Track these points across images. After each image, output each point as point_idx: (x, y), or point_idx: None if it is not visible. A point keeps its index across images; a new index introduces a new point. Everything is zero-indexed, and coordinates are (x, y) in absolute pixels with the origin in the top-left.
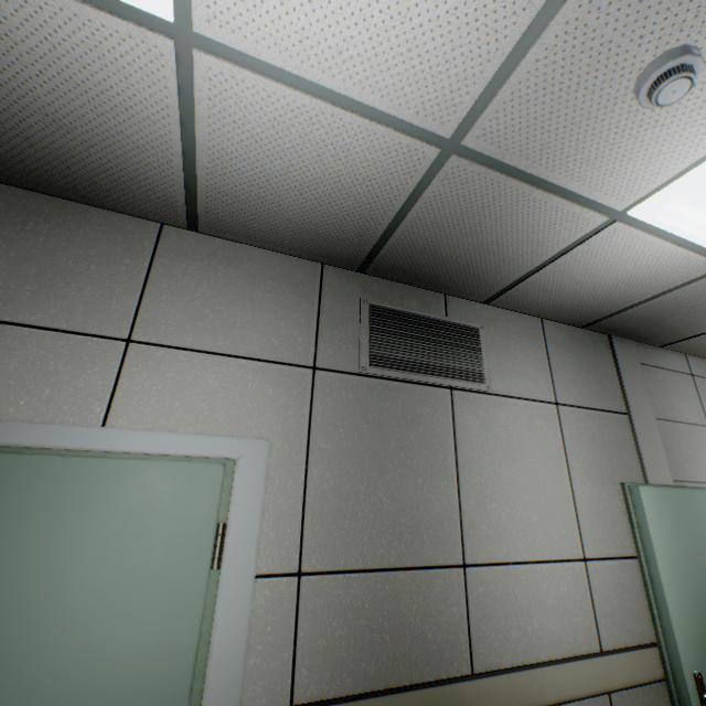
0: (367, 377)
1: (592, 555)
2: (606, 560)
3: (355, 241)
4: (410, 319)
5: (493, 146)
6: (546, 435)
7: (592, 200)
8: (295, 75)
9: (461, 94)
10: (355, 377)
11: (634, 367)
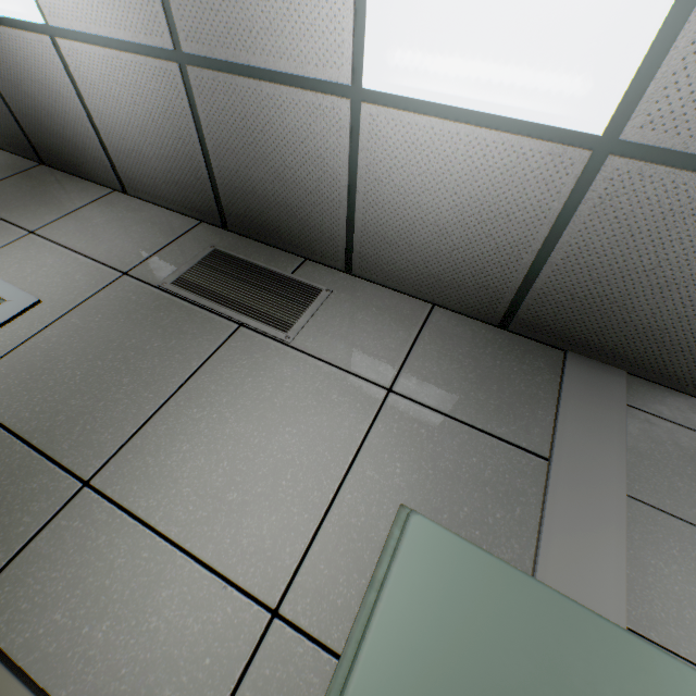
0: (163, 291)
1: (298, 619)
2: (322, 651)
3: (200, 186)
4: (247, 265)
5: (200, 45)
6: (341, 415)
7: (318, 80)
8: (93, 36)
9: (153, 5)
10: (152, 288)
11: (605, 403)
